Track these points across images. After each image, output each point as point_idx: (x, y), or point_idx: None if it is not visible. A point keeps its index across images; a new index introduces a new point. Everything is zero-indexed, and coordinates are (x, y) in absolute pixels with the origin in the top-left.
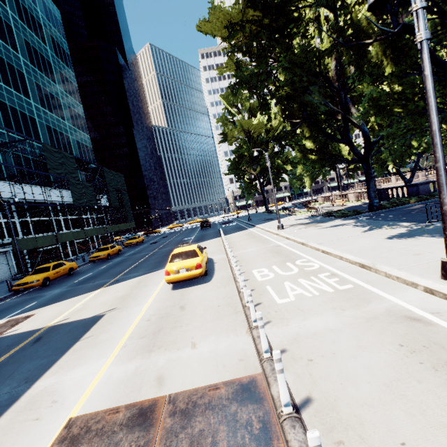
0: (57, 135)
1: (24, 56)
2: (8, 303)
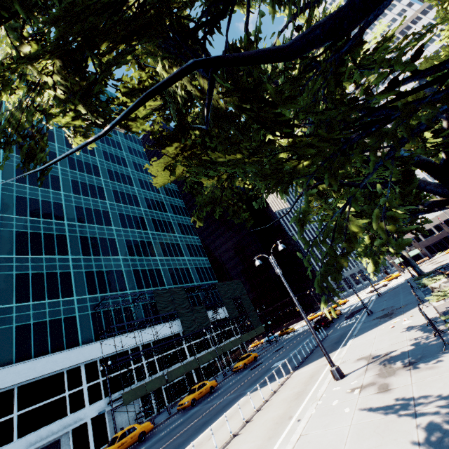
0: (178, 271)
1: (152, 229)
2: None
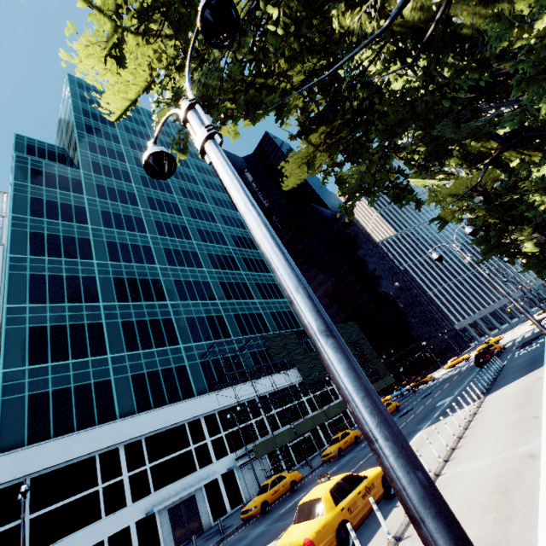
0: (281, 315)
1: (244, 269)
2: (228, 542)
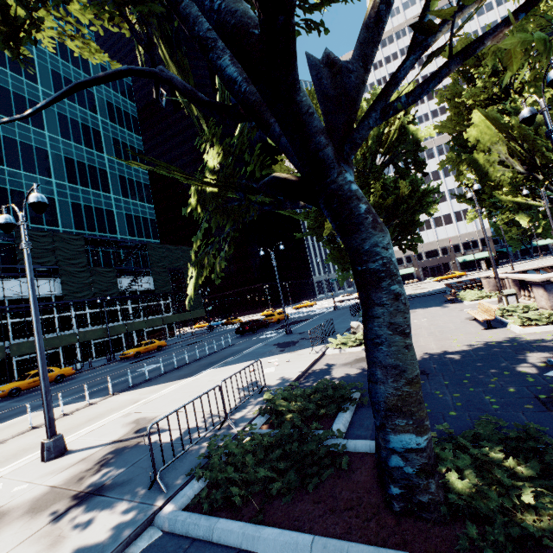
0: (91, 212)
1: (54, 131)
2: None
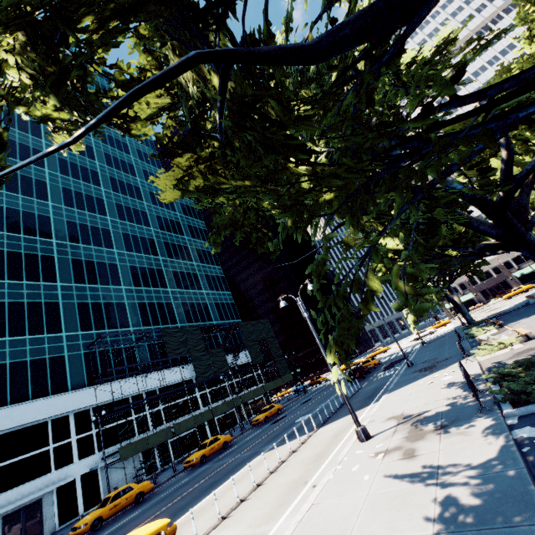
0: (194, 307)
1: (163, 255)
2: None
